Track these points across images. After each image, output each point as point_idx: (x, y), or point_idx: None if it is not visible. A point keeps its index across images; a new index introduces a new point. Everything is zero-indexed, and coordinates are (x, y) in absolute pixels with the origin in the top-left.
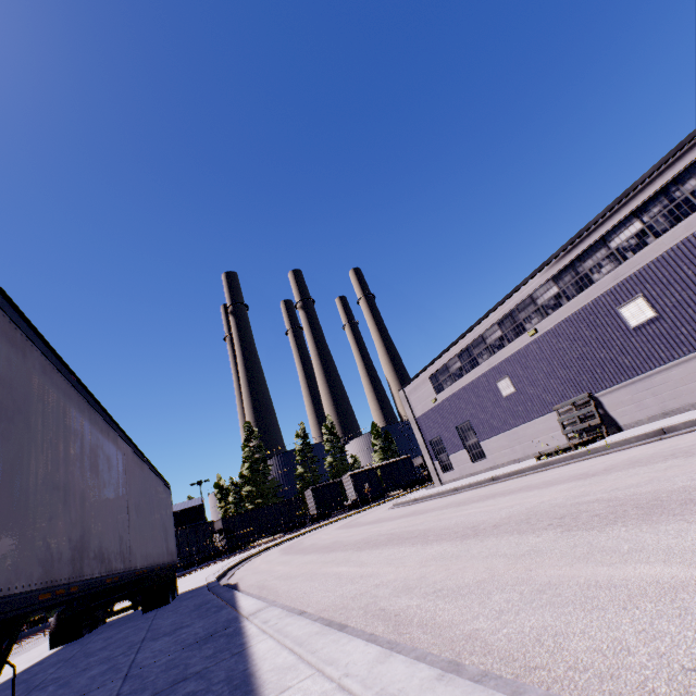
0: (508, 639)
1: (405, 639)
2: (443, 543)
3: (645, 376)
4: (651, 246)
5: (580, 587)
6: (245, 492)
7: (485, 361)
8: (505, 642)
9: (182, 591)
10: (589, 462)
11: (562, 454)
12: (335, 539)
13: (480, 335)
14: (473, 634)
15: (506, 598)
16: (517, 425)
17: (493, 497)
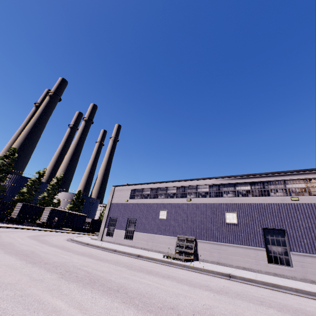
0: None
1: None
2: None
3: (220, 244)
4: (249, 198)
5: None
6: None
7: (161, 198)
8: None
9: None
10: (198, 275)
11: (177, 260)
12: (32, 249)
13: (167, 187)
14: None
15: None
16: (156, 233)
17: (153, 274)
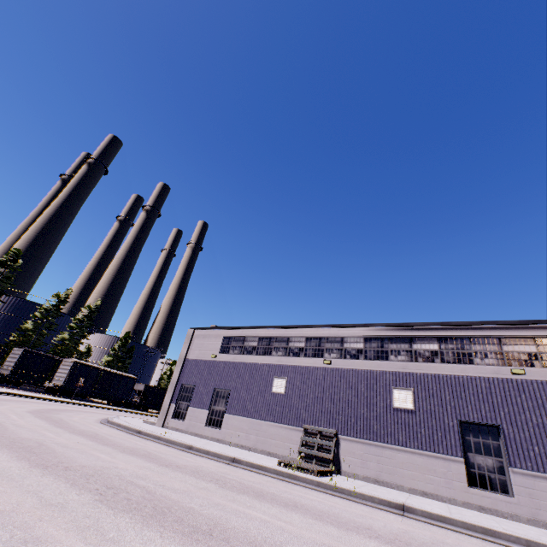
0: None
1: None
2: None
3: (381, 445)
4: (437, 365)
5: None
6: None
7: (278, 356)
8: None
9: None
10: (347, 505)
11: (304, 472)
12: (39, 438)
13: (288, 336)
14: None
15: None
16: (266, 419)
17: (266, 499)
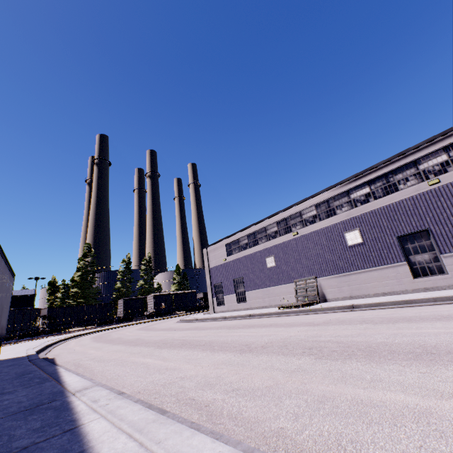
0: (314, 441)
1: (221, 430)
2: (227, 353)
3: (347, 274)
4: (371, 203)
5: (351, 403)
6: (72, 292)
7: (263, 243)
8: (312, 443)
9: (2, 358)
10: (311, 316)
11: (294, 308)
12: (138, 337)
13: (264, 227)
14: (281, 432)
15: (296, 404)
16: (270, 286)
17: (253, 327)
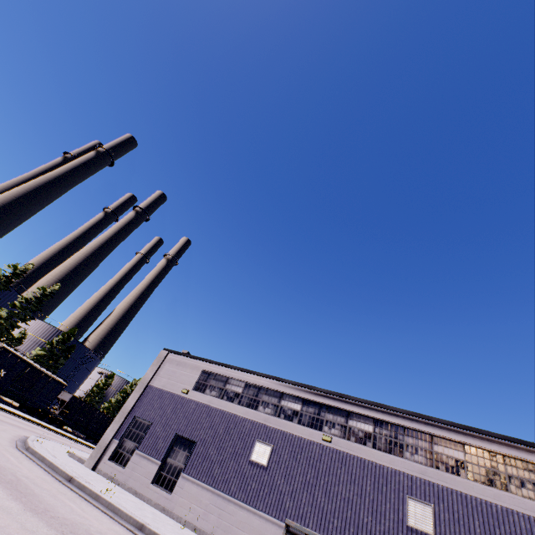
0: None
1: None
2: None
3: None
4: (464, 480)
5: None
6: None
7: (266, 414)
8: None
9: None
10: None
11: None
12: None
13: (282, 391)
14: None
15: None
16: (235, 496)
17: None
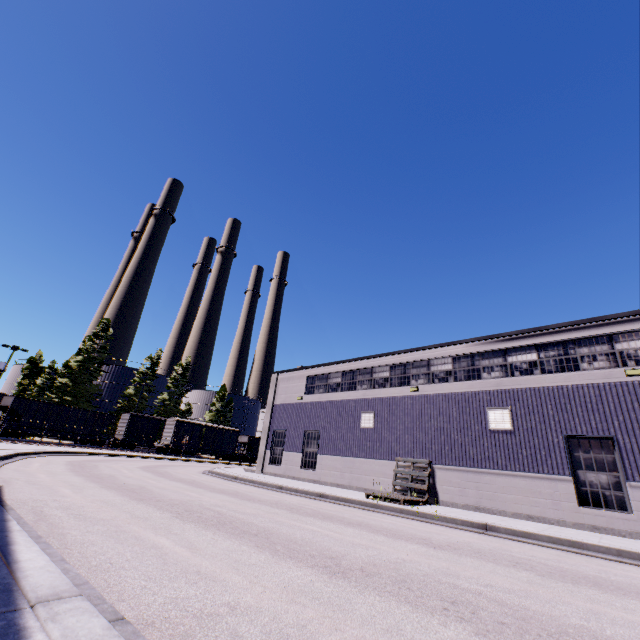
0: None
1: None
2: (303, 566)
3: (479, 471)
4: (536, 377)
5: None
6: (59, 382)
7: (363, 390)
8: None
9: None
10: (421, 526)
11: (391, 502)
12: (142, 484)
13: (371, 367)
14: None
15: None
16: (358, 456)
17: (331, 520)
